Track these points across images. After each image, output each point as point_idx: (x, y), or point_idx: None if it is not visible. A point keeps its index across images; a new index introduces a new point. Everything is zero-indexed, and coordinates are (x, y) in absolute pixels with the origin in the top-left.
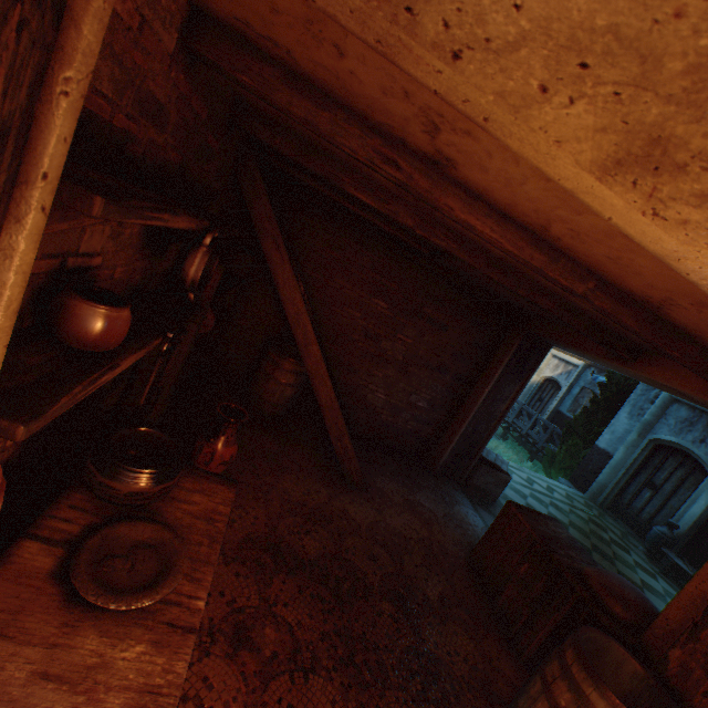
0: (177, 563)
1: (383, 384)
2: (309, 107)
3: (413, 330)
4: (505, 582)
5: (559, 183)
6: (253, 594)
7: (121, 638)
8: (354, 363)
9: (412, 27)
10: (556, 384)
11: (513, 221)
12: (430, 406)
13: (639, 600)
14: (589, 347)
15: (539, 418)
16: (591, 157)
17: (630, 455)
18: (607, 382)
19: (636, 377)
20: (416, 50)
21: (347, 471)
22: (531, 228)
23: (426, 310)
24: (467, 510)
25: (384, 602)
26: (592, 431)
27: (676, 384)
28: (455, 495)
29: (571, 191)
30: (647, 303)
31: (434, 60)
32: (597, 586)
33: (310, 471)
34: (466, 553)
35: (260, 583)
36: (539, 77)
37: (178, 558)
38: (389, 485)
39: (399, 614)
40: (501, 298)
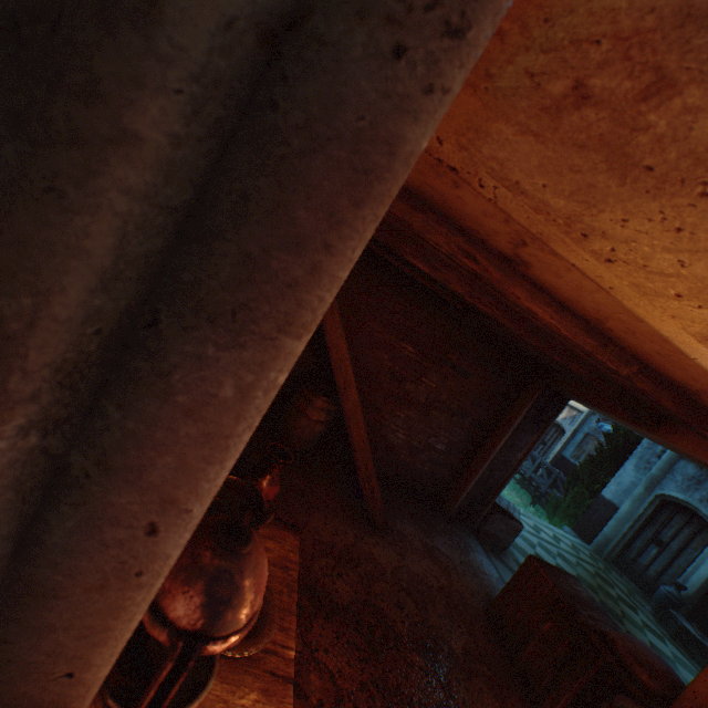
0: (270, 612)
1: (404, 424)
2: (406, 209)
3: (437, 374)
4: (526, 639)
5: (657, 330)
6: (297, 638)
7: (237, 685)
8: (378, 402)
9: (579, 240)
10: (560, 428)
11: (570, 311)
12: (448, 449)
13: (665, 669)
14: (611, 408)
15: (543, 462)
16: (698, 330)
17: (636, 508)
18: (614, 432)
19: (657, 441)
20: (573, 247)
21: (372, 512)
22: (586, 318)
23: (451, 356)
24: (481, 558)
25: (413, 653)
26: (598, 481)
27: (700, 455)
28: (469, 541)
29: (666, 337)
30: (685, 389)
31: (586, 255)
32: (624, 652)
33: (336, 510)
34: (484, 605)
35: (302, 627)
36: (678, 291)
37: (269, 606)
38: (408, 527)
39: (428, 667)
40: (524, 351)
